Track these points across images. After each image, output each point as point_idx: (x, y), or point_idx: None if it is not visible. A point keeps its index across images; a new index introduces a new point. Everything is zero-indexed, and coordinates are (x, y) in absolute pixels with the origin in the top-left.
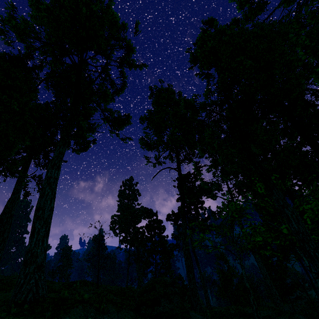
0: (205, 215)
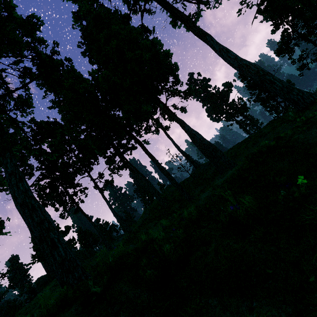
0: None
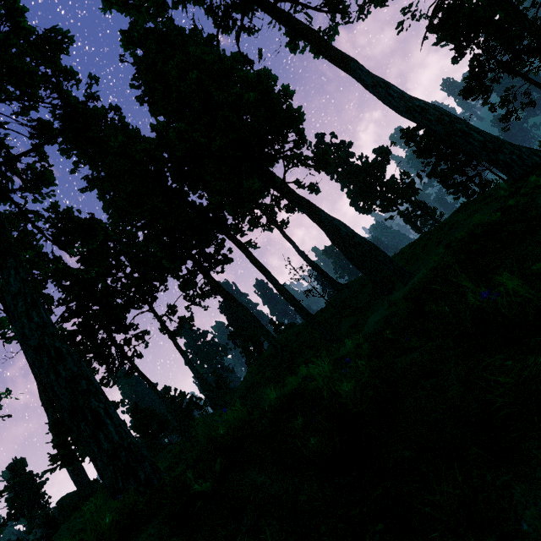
0: (536, 22)
